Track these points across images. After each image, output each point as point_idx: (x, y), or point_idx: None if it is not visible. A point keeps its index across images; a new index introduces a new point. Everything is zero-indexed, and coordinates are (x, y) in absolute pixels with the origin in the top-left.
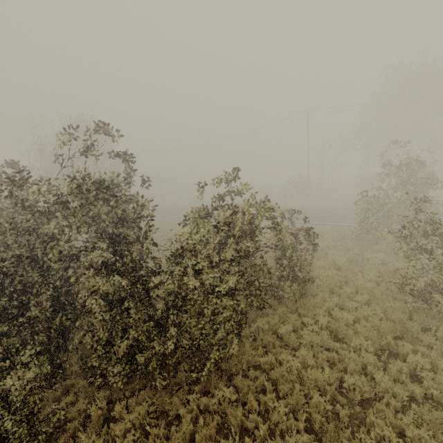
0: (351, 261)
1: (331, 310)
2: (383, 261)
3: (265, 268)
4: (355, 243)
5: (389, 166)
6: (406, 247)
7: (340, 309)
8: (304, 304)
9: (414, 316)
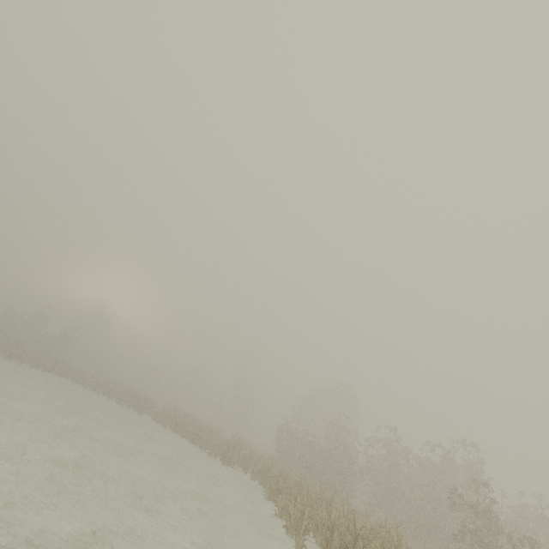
0: None
1: None
2: None
3: None
4: None
5: None
6: None
7: None
8: None
9: None
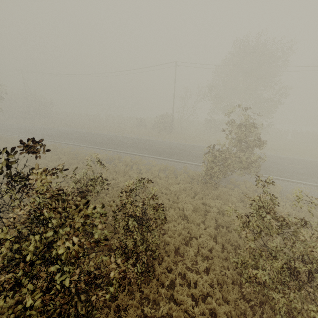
0: (197, 207)
1: (174, 279)
2: (220, 208)
3: (82, 299)
4: (200, 185)
5: (232, 124)
6: (250, 237)
7: (182, 280)
8: (148, 278)
9: (245, 289)
